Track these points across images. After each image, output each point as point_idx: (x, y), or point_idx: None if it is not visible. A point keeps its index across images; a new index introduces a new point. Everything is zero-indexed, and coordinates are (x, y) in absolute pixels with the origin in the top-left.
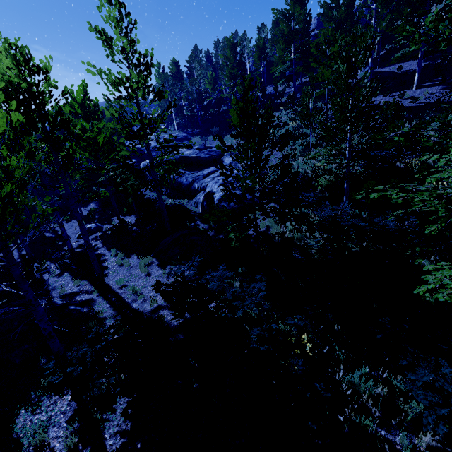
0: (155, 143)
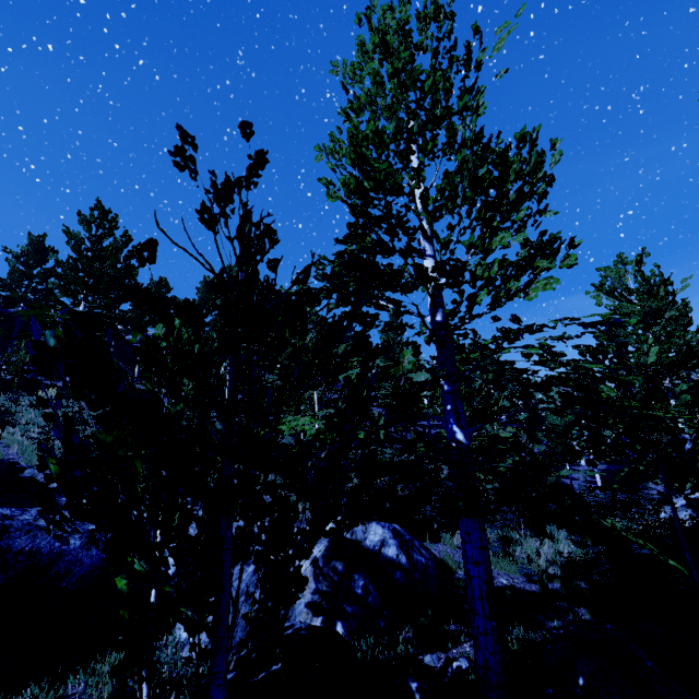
0: None
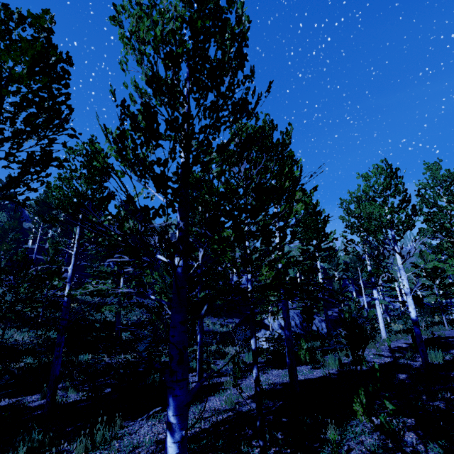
0: None
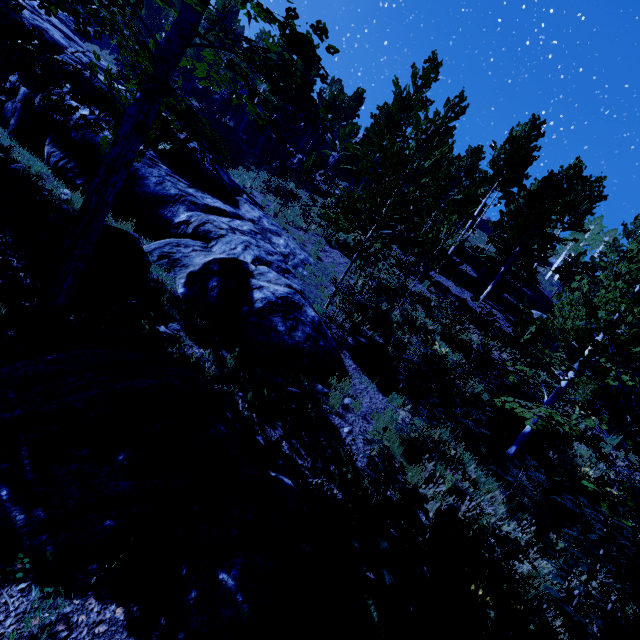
0: (65, 41)
